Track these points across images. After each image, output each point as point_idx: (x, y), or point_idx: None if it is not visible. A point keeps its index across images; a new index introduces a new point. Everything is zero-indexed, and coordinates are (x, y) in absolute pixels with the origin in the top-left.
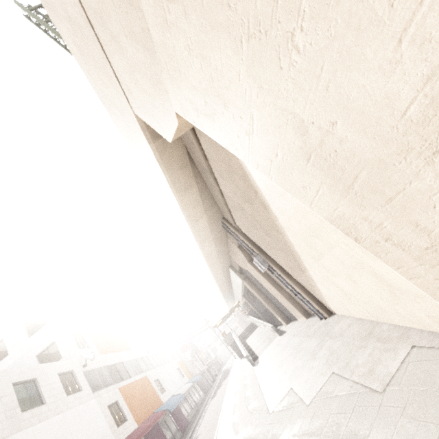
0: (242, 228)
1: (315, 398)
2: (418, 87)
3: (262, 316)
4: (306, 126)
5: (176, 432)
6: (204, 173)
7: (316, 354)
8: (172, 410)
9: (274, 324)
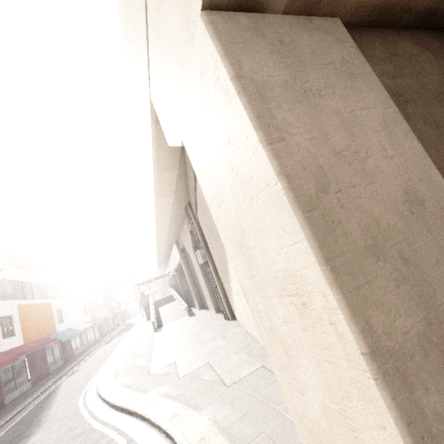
0: (200, 221)
1: (187, 375)
2: (282, 269)
3: (183, 293)
4: (245, 235)
5: (59, 360)
6: (188, 166)
7: (206, 344)
8: (63, 341)
9: (190, 304)
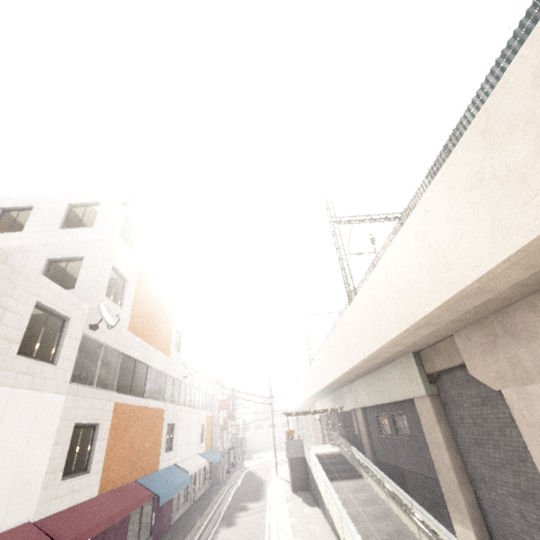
0: None
1: None
2: None
3: (374, 464)
4: None
5: (146, 535)
6: None
7: None
8: (163, 502)
9: None
